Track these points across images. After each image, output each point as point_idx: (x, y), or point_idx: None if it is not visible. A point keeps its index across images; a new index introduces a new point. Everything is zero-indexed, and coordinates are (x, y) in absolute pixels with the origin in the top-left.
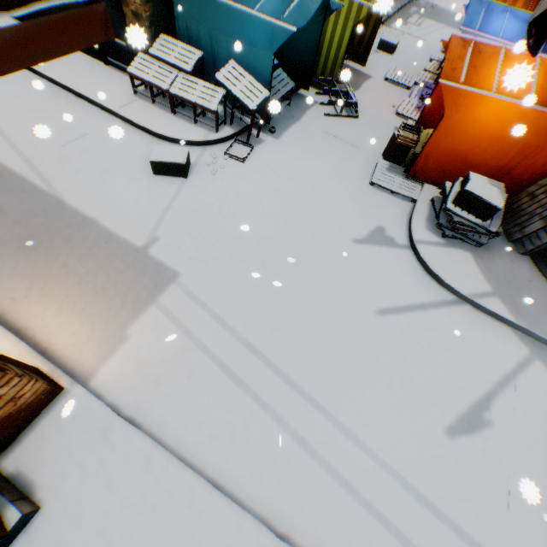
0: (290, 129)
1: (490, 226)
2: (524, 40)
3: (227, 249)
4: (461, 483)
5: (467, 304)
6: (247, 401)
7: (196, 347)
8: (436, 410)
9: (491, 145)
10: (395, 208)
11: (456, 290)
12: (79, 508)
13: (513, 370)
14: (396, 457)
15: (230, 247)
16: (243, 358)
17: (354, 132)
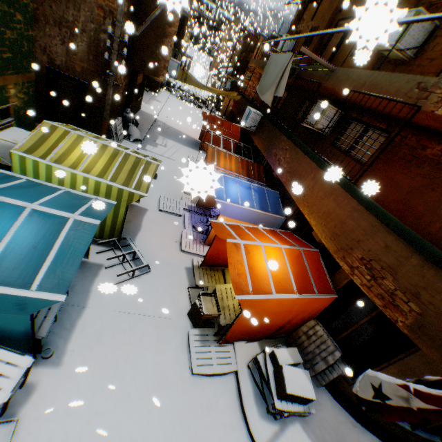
0: (75, 332)
1: (310, 407)
2: (253, 202)
3: None
4: None
5: None
6: None
7: None
8: None
9: (277, 315)
10: (224, 394)
11: None
12: None
13: None
14: None
15: None
16: None
17: (152, 294)
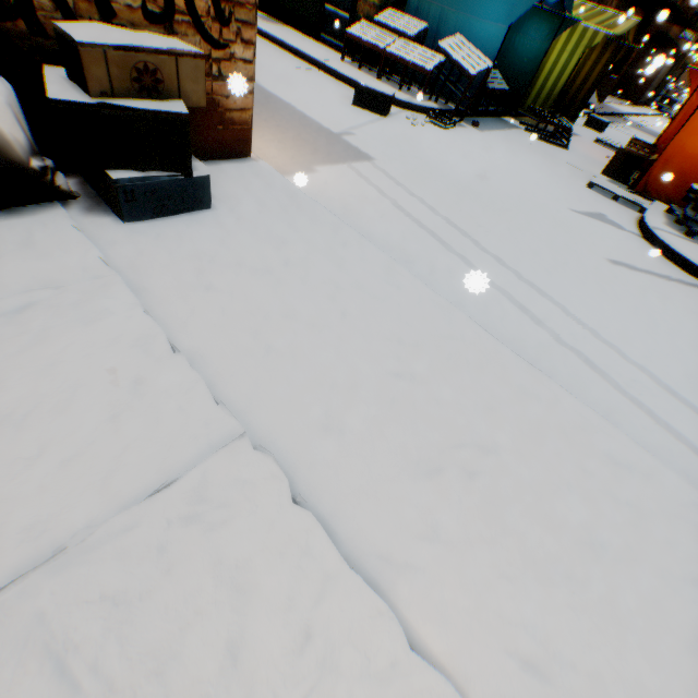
0: (493, 131)
1: None
2: None
3: (427, 165)
4: None
5: None
6: (450, 255)
7: (390, 202)
8: None
9: None
10: (618, 209)
11: None
12: (253, 225)
13: None
14: (653, 367)
15: (430, 164)
16: (445, 228)
17: (564, 155)
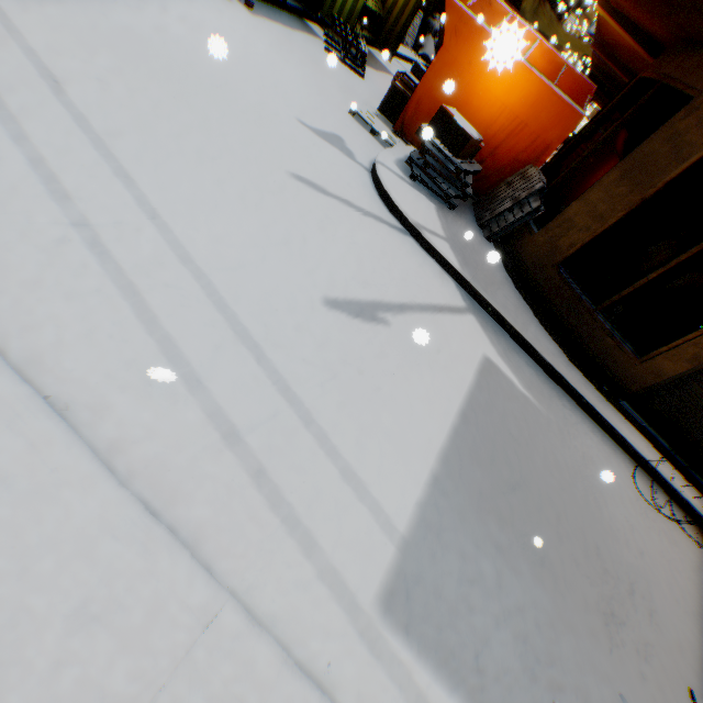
0: (274, 24)
1: (460, 164)
2: None
3: None
4: (319, 350)
5: (414, 240)
6: None
7: None
8: (323, 279)
9: (482, 107)
10: (369, 142)
11: (406, 215)
12: None
13: (442, 307)
14: (226, 279)
15: None
16: (8, 57)
17: (353, 81)
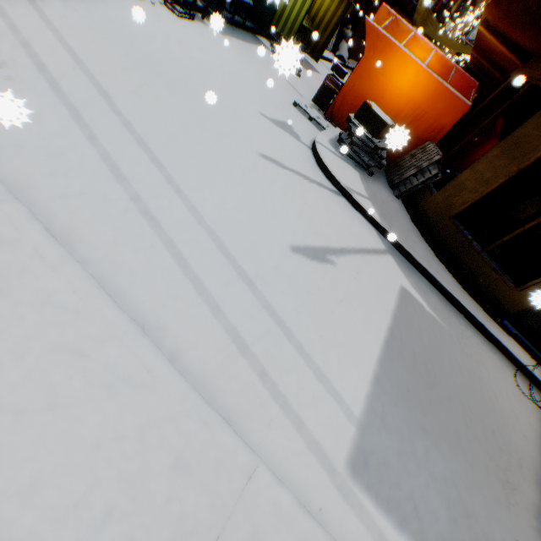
0: (237, 40)
1: (378, 143)
2: None
3: (120, 31)
4: (291, 284)
5: (345, 199)
6: (57, 103)
7: (15, 38)
8: (288, 232)
9: (392, 100)
10: (308, 126)
11: (340, 181)
12: None
13: (369, 250)
14: (227, 234)
15: (124, 32)
16: (78, 82)
17: (293, 80)
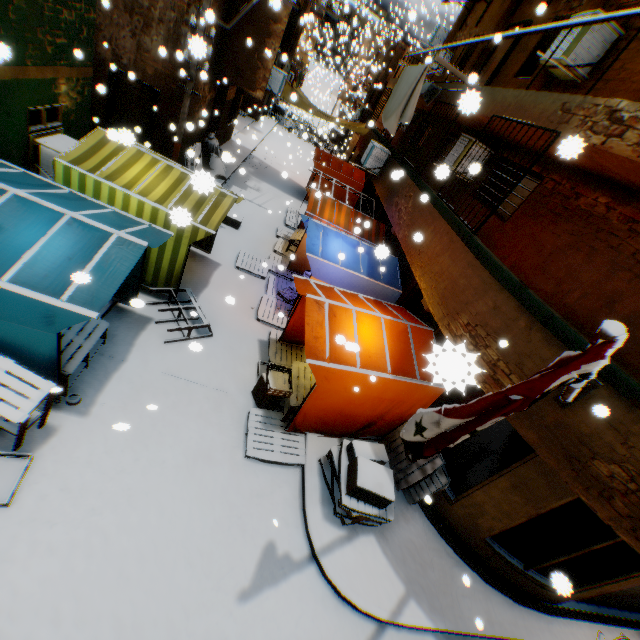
0: (109, 385)
1: (388, 513)
2: (359, 265)
3: None
4: None
5: (389, 625)
6: None
7: None
8: None
9: (364, 402)
10: (282, 488)
11: (376, 615)
12: None
13: None
14: None
15: None
16: None
17: (210, 362)
